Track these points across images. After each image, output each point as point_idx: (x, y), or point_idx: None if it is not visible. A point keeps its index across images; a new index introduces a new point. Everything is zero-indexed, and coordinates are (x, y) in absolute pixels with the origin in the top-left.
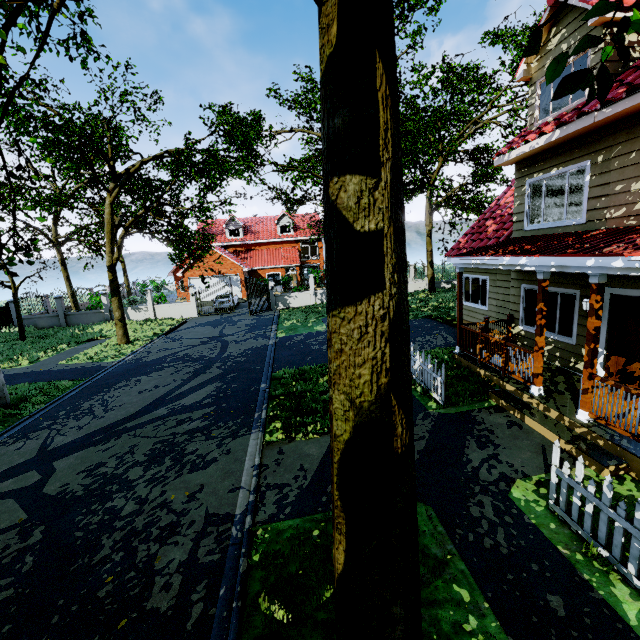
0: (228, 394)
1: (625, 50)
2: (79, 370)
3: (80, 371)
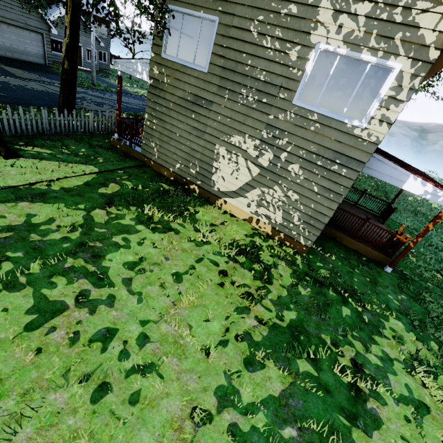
0: (137, 109)
1: (48, 3)
2: (124, 90)
3: (124, 91)
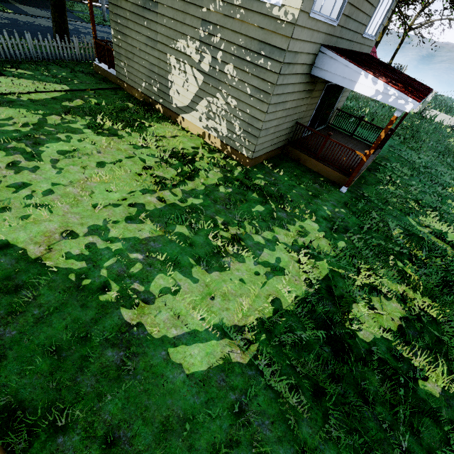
0: None
1: None
2: None
3: None
